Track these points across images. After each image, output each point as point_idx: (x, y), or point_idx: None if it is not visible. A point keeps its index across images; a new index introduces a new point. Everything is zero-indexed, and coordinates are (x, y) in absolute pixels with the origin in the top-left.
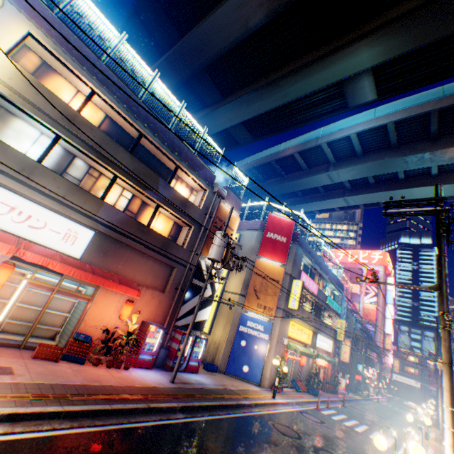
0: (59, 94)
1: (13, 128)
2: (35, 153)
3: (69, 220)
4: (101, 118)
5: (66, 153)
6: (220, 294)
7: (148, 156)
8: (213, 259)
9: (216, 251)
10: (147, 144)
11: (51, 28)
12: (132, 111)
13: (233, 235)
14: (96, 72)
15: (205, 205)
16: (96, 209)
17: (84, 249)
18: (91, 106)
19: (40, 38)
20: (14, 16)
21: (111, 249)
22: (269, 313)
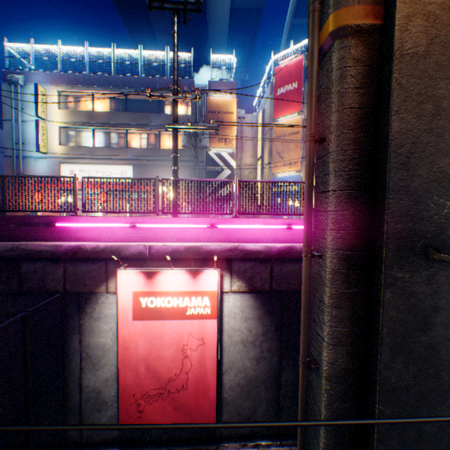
0: (87, 109)
1: (83, 139)
2: (96, 144)
3: (119, 166)
4: (109, 104)
5: (105, 135)
6: (260, 172)
7: (143, 105)
8: (186, 146)
9: (182, 140)
10: (136, 98)
11: (62, 81)
12: (113, 87)
13: (233, 117)
14: (87, 83)
15: (194, 110)
16: (126, 154)
17: (133, 177)
18: (101, 102)
19: (62, 91)
20: (51, 91)
21: (146, 171)
22: (295, 167)
